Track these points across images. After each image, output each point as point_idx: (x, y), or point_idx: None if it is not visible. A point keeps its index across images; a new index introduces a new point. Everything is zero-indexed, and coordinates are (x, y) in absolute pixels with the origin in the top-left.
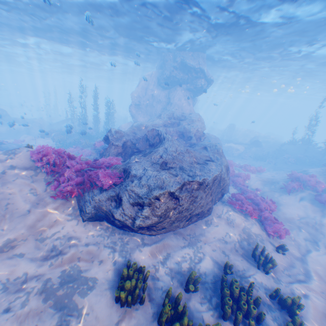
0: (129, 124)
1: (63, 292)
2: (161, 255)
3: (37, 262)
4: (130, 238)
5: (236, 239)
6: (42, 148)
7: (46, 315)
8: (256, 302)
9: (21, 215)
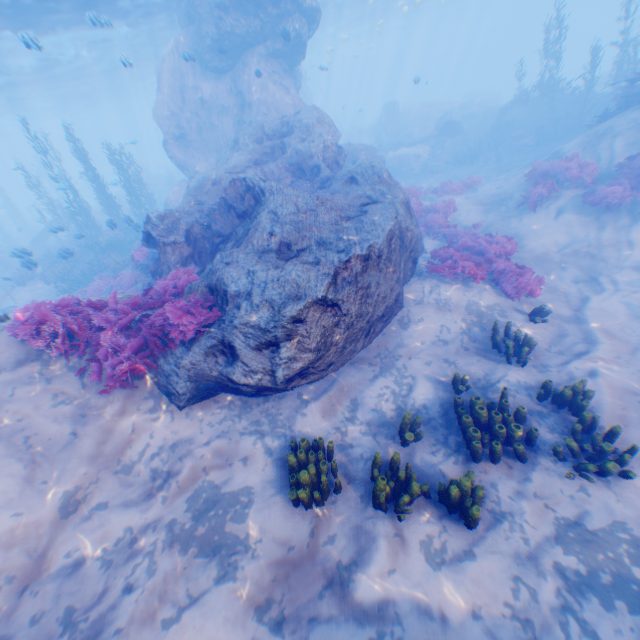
0: (182, 186)
1: (205, 529)
2: (343, 407)
3: (138, 505)
4: (279, 403)
5: (461, 330)
6: (26, 313)
7: (194, 570)
8: (517, 415)
9: (64, 447)
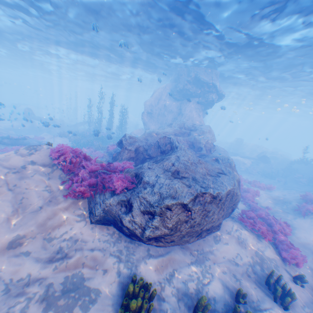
0: (140, 130)
1: (64, 302)
2: (167, 271)
3: (42, 264)
4: (136, 248)
5: (248, 262)
6: (61, 147)
7: None
8: None
9: (33, 211)
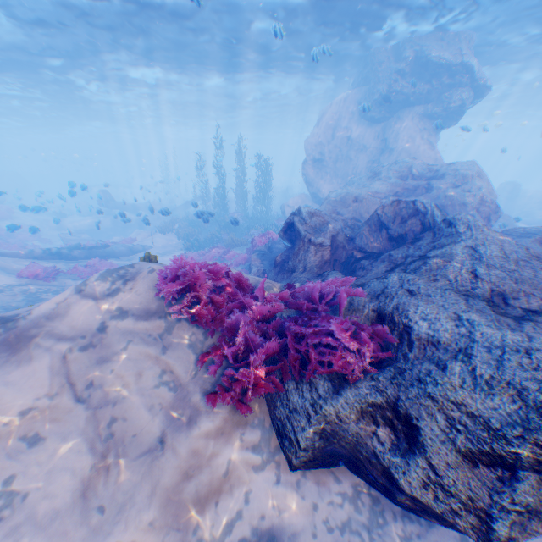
0: (302, 198)
1: None
2: None
3: None
4: (429, 536)
5: None
6: (180, 265)
7: None
8: None
9: (142, 457)
